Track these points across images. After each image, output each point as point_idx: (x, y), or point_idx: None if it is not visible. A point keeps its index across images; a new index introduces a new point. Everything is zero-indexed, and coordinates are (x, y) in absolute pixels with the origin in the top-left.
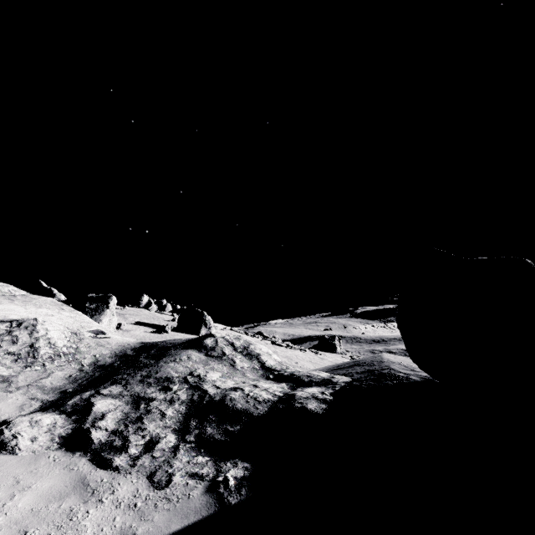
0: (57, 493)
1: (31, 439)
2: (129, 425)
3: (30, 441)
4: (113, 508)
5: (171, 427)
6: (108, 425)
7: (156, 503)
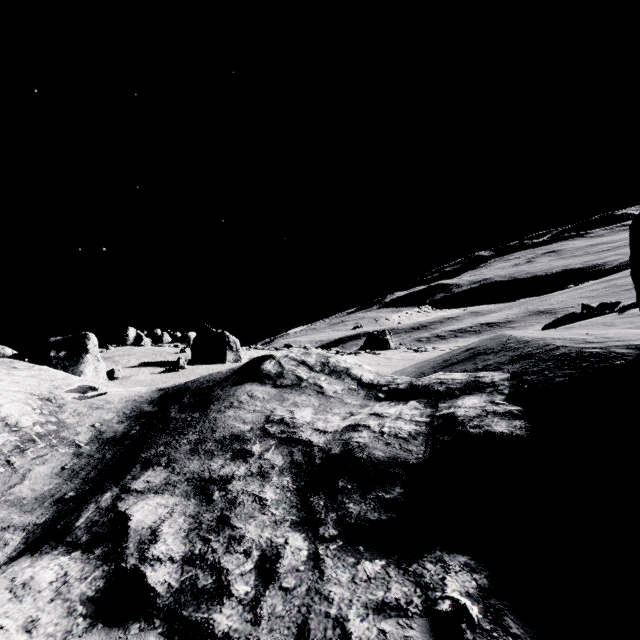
0: None
1: (23, 627)
2: (209, 537)
3: (23, 634)
4: None
5: (286, 520)
6: (170, 549)
7: None
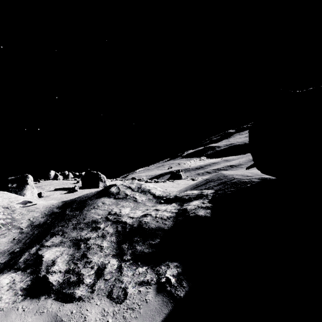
0: None
1: None
2: (77, 262)
3: None
4: None
5: (110, 254)
6: (60, 267)
7: (124, 315)
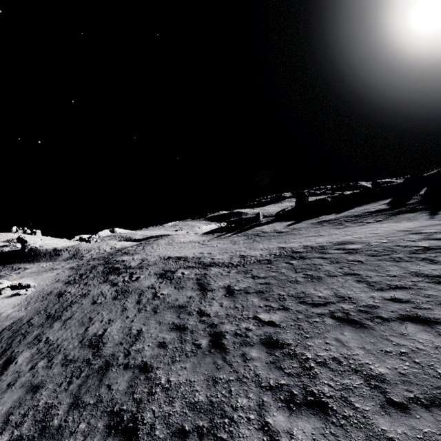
0: None
1: None
2: None
3: None
4: None
5: None
6: None
7: None
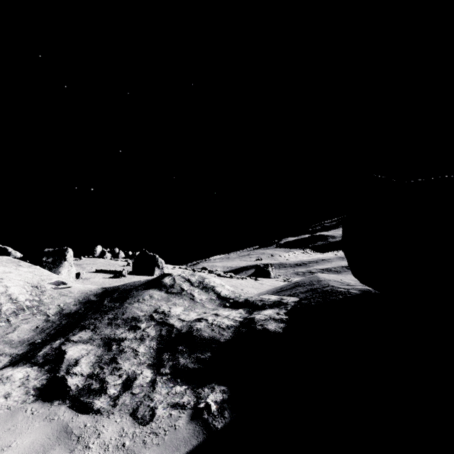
0: (40, 447)
1: (4, 396)
2: (104, 367)
3: (3, 398)
4: (101, 452)
5: (146, 363)
6: (83, 370)
7: (144, 439)
